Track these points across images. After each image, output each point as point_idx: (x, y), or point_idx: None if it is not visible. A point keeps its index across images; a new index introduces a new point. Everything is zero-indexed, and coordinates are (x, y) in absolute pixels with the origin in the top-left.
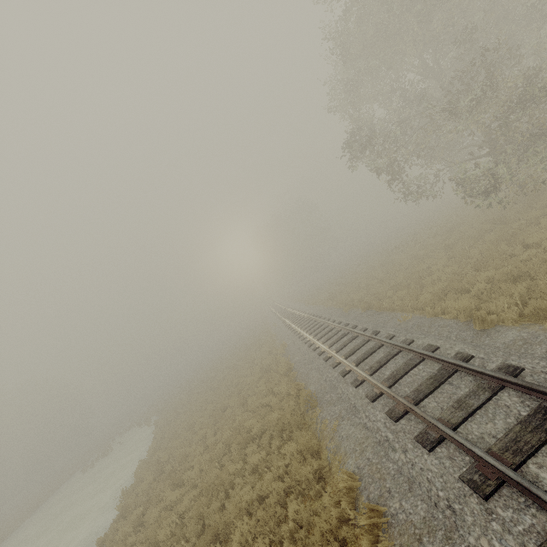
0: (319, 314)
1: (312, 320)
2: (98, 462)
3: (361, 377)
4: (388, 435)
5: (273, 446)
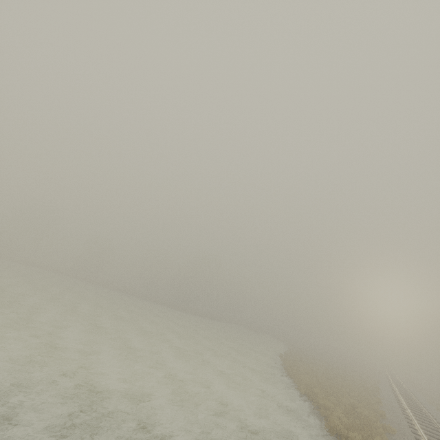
0: (413, 392)
1: (405, 390)
2: (252, 331)
3: (402, 402)
4: (395, 406)
5: (356, 387)
